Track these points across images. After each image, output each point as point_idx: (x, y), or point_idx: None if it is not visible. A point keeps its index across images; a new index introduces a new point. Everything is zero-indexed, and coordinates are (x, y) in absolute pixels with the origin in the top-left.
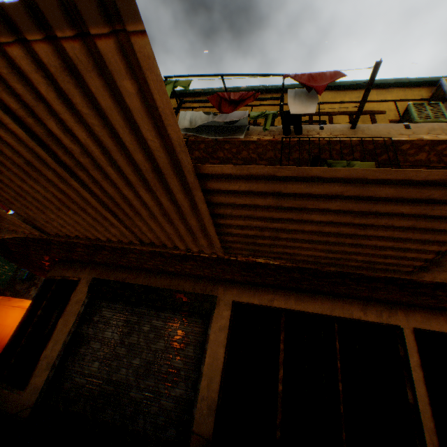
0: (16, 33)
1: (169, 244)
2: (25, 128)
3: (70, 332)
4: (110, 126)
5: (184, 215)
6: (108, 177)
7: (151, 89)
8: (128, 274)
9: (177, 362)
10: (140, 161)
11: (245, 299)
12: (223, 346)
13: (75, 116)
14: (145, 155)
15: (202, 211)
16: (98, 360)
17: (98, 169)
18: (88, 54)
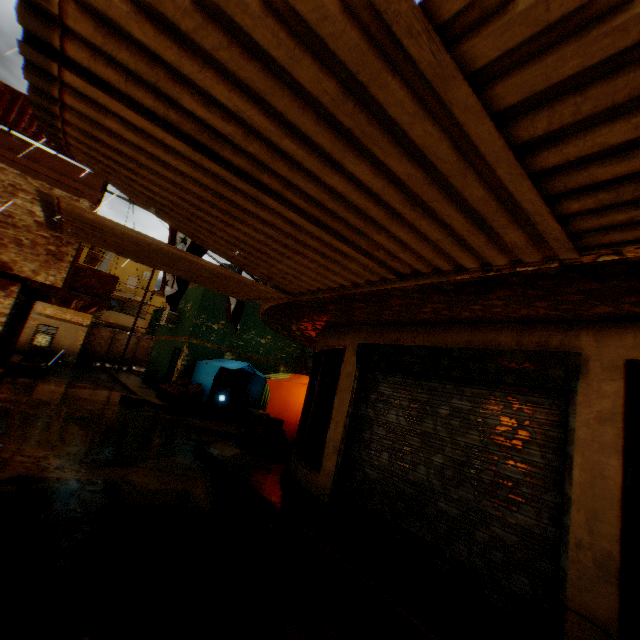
0: None
1: (443, 264)
2: (182, 139)
3: (347, 413)
4: (235, 33)
5: (447, 184)
6: (297, 165)
7: None
8: (401, 332)
9: (508, 471)
10: (313, 85)
11: None
12: (612, 453)
13: (193, 58)
14: (314, 62)
15: (484, 150)
16: (386, 451)
17: (278, 156)
18: None
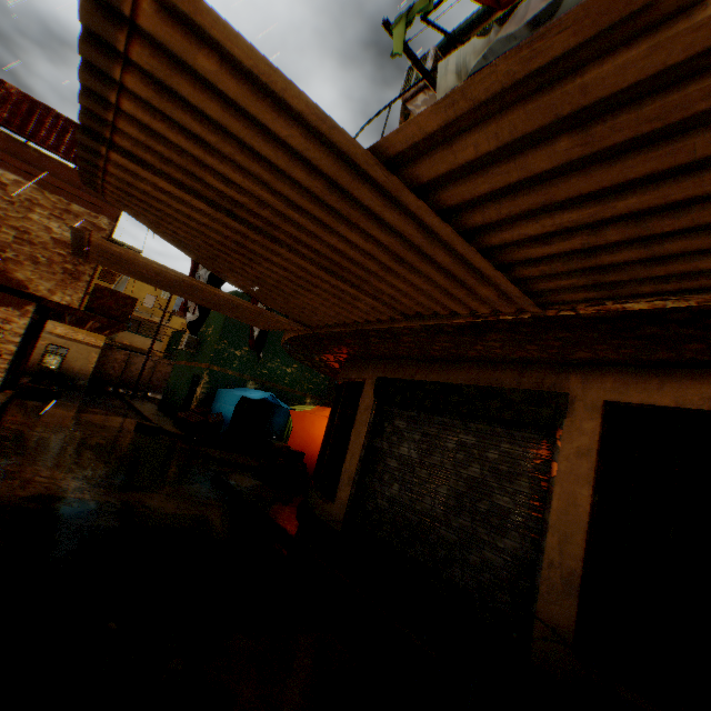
0: (114, 83)
1: (439, 309)
2: (205, 200)
3: (363, 445)
4: (246, 145)
5: (423, 250)
6: (302, 226)
7: (223, 46)
8: (417, 368)
9: (502, 500)
10: (306, 182)
11: (634, 397)
12: (585, 484)
13: (215, 155)
14: (305, 168)
15: (440, 232)
16: (397, 482)
17: (286, 219)
18: (154, 53)
